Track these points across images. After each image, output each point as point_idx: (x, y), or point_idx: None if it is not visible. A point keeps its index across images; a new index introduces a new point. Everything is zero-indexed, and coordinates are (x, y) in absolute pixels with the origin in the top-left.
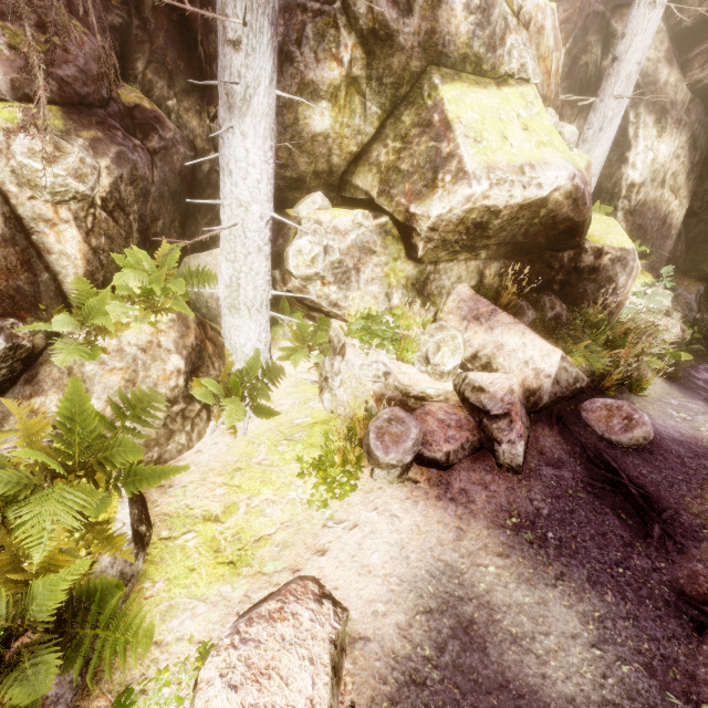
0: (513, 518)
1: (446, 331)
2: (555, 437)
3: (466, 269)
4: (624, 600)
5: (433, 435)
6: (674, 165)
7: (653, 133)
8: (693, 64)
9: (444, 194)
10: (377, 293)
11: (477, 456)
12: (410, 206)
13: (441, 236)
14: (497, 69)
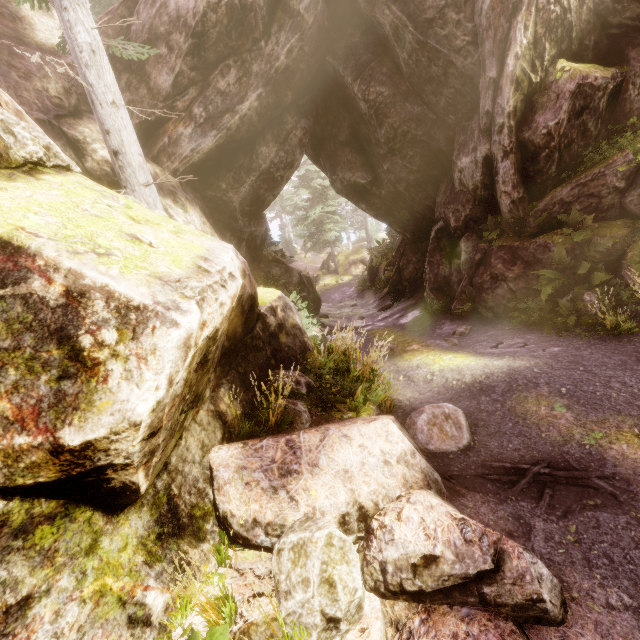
0: None
1: (314, 547)
2: (476, 498)
3: (201, 428)
4: None
5: None
6: (207, 229)
7: (180, 210)
8: (162, 159)
9: (130, 365)
10: None
11: None
12: (60, 436)
13: (167, 428)
14: (4, 154)
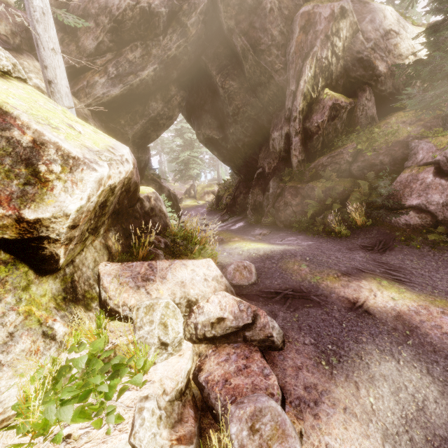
0: (322, 362)
1: (158, 306)
2: (252, 303)
3: (95, 250)
4: (362, 333)
5: (259, 387)
6: None
7: None
8: (80, 95)
9: (67, 185)
10: (32, 345)
11: (270, 360)
12: (22, 213)
13: (81, 229)
14: None
